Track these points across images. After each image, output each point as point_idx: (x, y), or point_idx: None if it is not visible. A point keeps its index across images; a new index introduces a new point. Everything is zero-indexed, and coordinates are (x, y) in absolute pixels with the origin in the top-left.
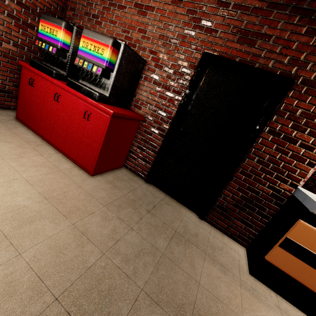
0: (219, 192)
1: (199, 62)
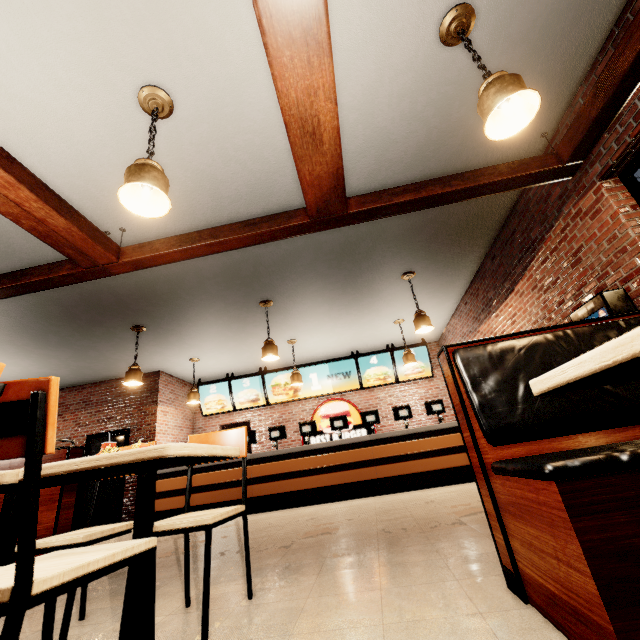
0: (121, 503)
1: (86, 441)
